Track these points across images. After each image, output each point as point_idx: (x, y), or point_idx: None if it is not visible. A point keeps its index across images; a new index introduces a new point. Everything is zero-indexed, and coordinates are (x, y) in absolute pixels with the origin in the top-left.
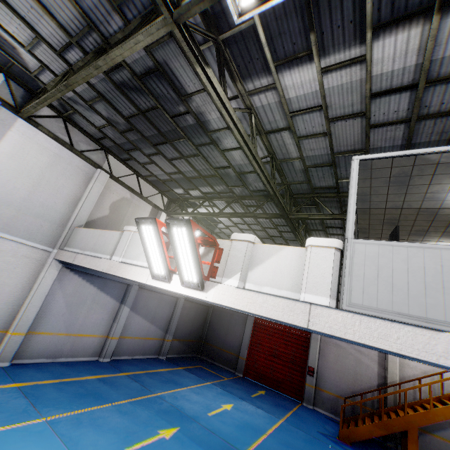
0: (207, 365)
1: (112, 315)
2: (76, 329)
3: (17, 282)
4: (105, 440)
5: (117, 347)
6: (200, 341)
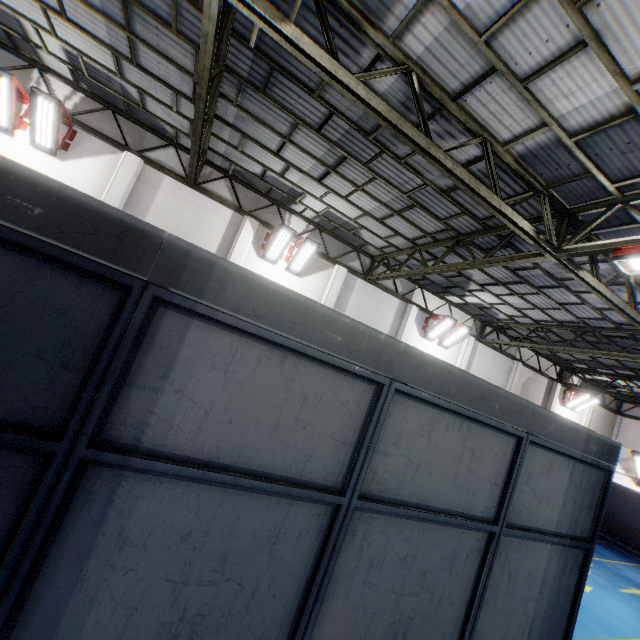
0: (610, 544)
1: None
2: None
3: None
4: (598, 578)
5: None
6: None
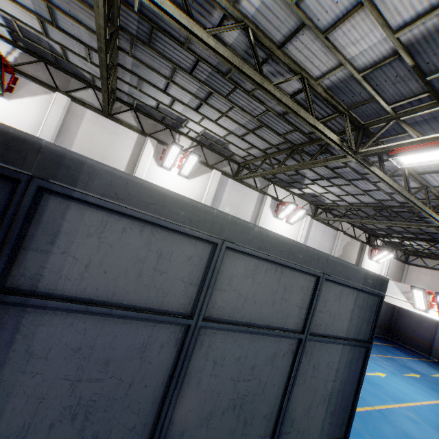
0: (401, 347)
1: None
2: None
3: None
4: (391, 369)
5: None
6: (389, 328)
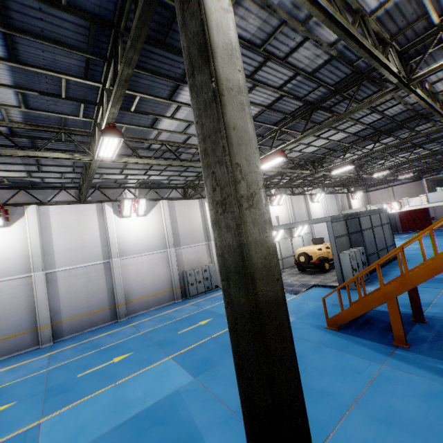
0: None
1: None
2: None
3: None
4: None
5: None
6: None
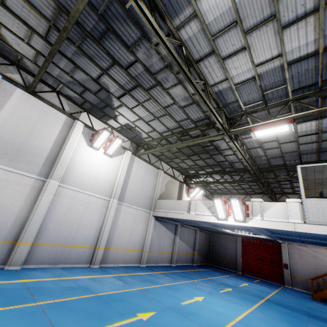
0: (218, 269)
1: (172, 241)
2: (161, 249)
3: (142, 228)
4: (209, 289)
5: (176, 258)
6: (209, 255)
